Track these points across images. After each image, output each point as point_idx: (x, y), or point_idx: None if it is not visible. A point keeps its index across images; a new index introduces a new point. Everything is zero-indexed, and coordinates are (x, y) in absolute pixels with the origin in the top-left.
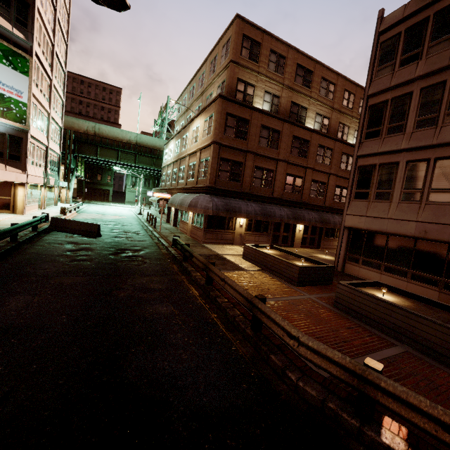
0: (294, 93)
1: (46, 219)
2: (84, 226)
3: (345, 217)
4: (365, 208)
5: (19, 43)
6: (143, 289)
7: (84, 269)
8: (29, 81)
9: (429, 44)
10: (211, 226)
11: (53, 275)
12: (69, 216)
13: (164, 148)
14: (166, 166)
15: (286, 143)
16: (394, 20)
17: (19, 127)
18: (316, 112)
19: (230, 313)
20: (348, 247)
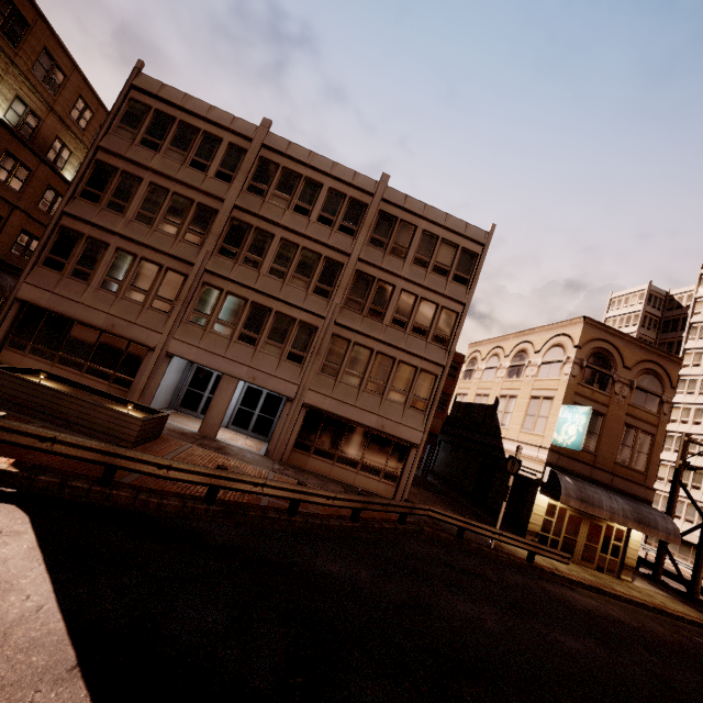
0: None
1: None
2: None
3: (22, 285)
4: (55, 282)
5: None
6: None
7: None
8: None
9: (169, 145)
10: None
11: None
12: None
13: None
14: None
15: None
16: (150, 87)
17: None
18: (17, 93)
19: None
20: (14, 328)
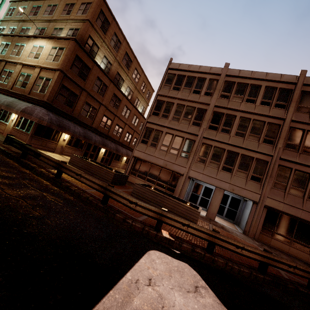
0: (120, 68)
1: None
2: None
3: (134, 151)
4: (145, 148)
5: None
6: None
7: None
8: None
9: (183, 87)
10: (39, 134)
11: None
12: None
13: None
14: None
15: (109, 96)
16: (175, 67)
17: None
18: (128, 85)
19: (84, 196)
20: (132, 167)
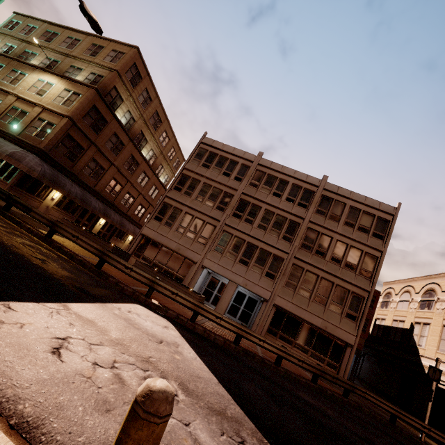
0: (146, 127)
1: None
2: None
3: (144, 228)
4: (157, 227)
5: None
6: None
7: None
8: None
9: (214, 166)
10: (21, 186)
11: None
12: None
13: None
14: None
15: (124, 156)
16: (208, 142)
17: None
18: (152, 147)
19: (78, 258)
20: (137, 247)
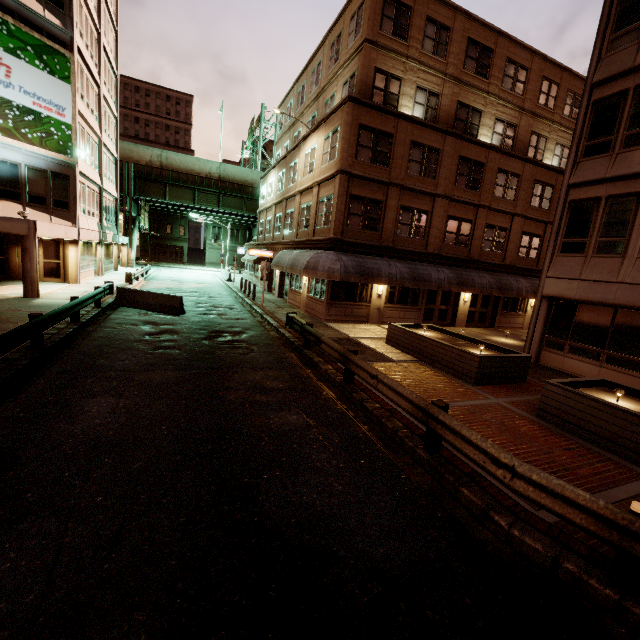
0: (463, 88)
1: (110, 289)
2: (161, 300)
3: (544, 281)
4: (578, 267)
5: (54, 34)
6: (259, 388)
7: (174, 360)
8: (72, 92)
9: None
10: (337, 297)
11: (135, 369)
12: (136, 285)
13: (261, 183)
14: (265, 210)
15: (448, 169)
16: None
17: (63, 160)
18: (495, 116)
19: (389, 425)
20: (547, 327)
